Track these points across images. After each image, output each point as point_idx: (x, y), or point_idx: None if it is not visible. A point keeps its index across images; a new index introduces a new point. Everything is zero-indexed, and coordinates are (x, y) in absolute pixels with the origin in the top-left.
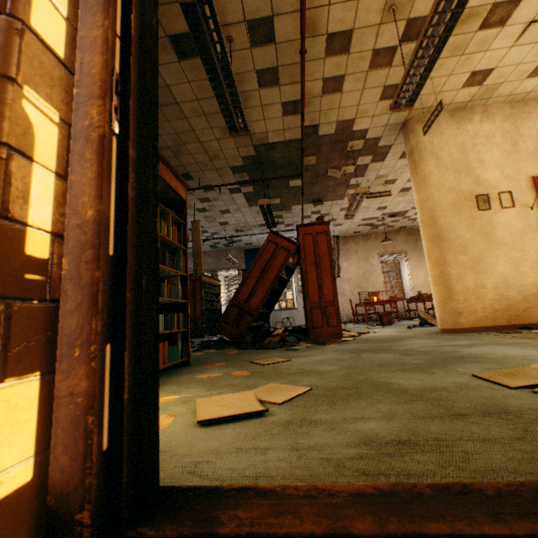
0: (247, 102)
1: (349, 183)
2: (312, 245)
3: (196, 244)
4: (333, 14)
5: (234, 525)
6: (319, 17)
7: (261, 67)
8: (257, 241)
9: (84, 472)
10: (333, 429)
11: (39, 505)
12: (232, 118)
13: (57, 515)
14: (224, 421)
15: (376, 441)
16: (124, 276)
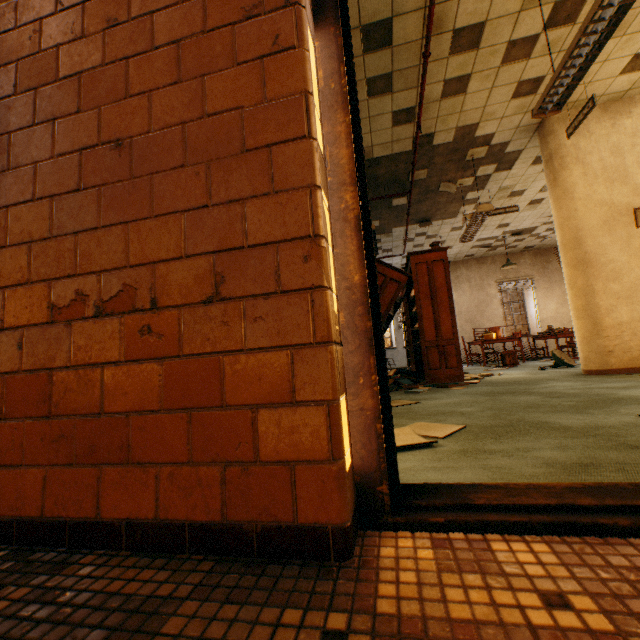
0: None
1: (464, 198)
2: (426, 276)
3: None
4: (463, 7)
5: (484, 500)
6: (446, 12)
7: (373, 75)
8: None
9: (379, 460)
10: (511, 456)
11: (353, 480)
12: None
13: (363, 487)
14: (398, 450)
15: (558, 464)
16: (379, 324)
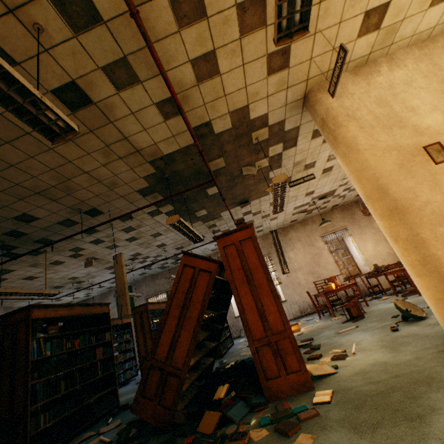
0: (113, 113)
1: (269, 177)
2: (237, 258)
3: (119, 280)
4: None
5: None
6: None
7: (105, 62)
8: (202, 252)
9: None
10: None
11: None
12: (33, 115)
13: None
14: None
15: None
16: None
